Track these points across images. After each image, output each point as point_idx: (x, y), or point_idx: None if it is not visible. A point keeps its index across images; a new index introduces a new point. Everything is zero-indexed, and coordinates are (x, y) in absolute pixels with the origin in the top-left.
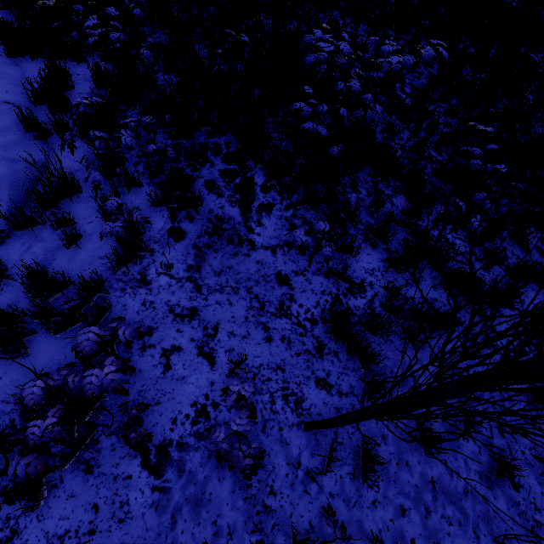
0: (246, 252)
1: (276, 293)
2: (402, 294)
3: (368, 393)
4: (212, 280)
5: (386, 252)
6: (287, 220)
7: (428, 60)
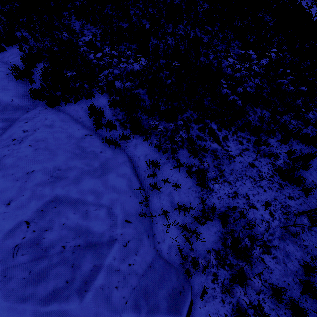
0: (233, 160)
1: (254, 172)
2: (295, 152)
3: (305, 193)
4: (231, 177)
5: (275, 137)
6: (236, 140)
7: (274, 59)
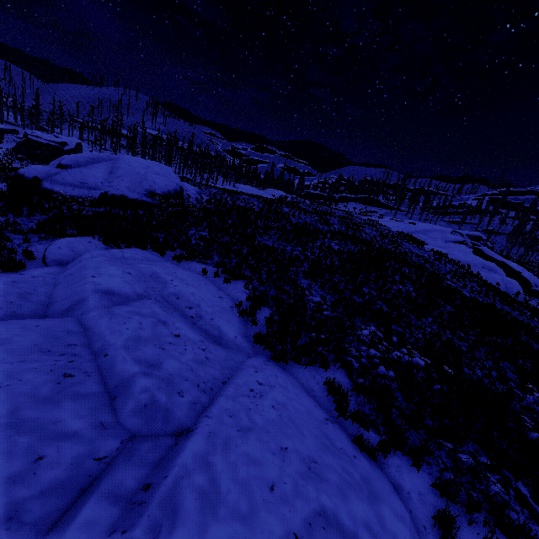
0: None
1: None
2: None
3: None
4: None
5: None
6: None
7: None
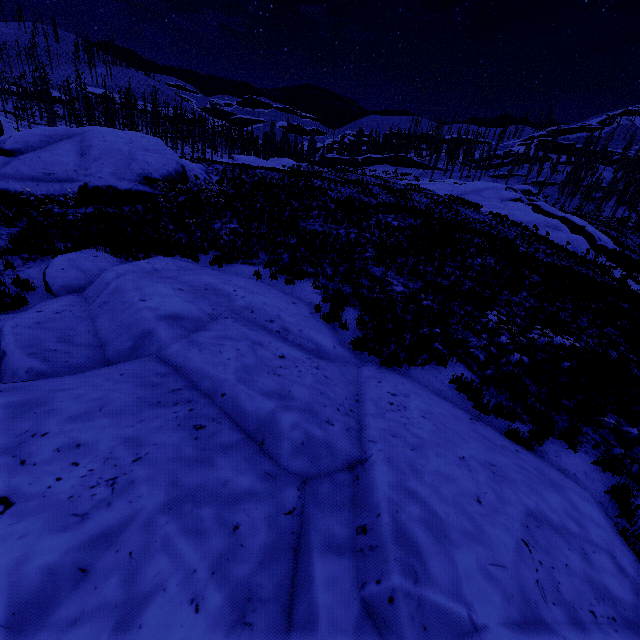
0: None
1: None
2: None
3: None
4: None
5: None
6: None
7: None
